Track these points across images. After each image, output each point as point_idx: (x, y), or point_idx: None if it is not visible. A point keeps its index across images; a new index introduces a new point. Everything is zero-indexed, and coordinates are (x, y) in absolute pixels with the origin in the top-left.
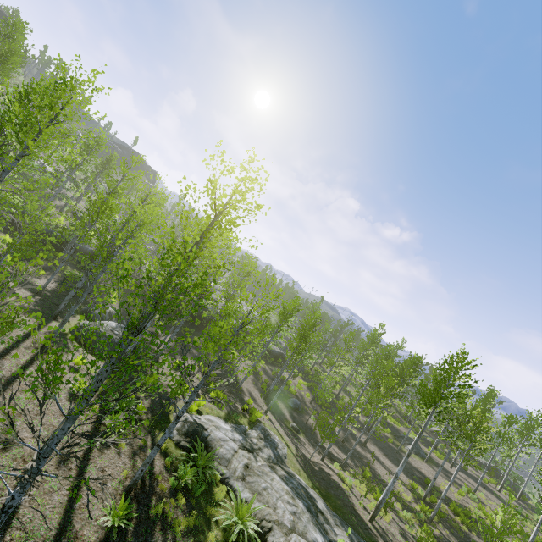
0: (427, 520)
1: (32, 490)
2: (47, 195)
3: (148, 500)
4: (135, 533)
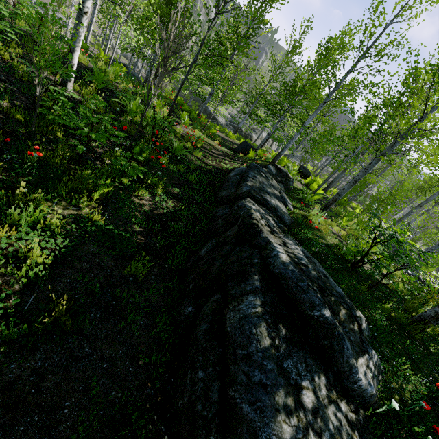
0: None
1: None
2: None
3: None
4: None
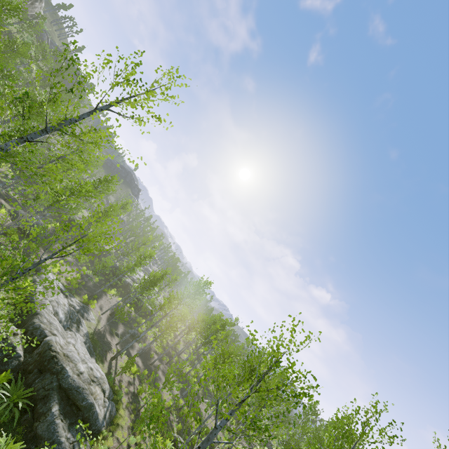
0: (166, 409)
1: None
2: (41, 153)
3: None
4: None
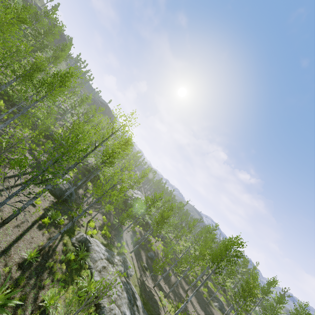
0: None
1: (0, 230)
2: (55, 116)
3: (48, 259)
4: (36, 268)
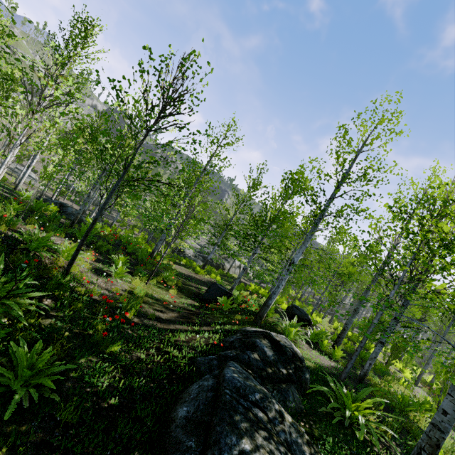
0: None
1: None
2: None
3: None
4: None
